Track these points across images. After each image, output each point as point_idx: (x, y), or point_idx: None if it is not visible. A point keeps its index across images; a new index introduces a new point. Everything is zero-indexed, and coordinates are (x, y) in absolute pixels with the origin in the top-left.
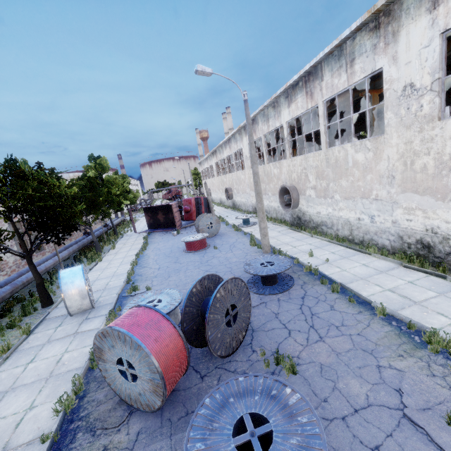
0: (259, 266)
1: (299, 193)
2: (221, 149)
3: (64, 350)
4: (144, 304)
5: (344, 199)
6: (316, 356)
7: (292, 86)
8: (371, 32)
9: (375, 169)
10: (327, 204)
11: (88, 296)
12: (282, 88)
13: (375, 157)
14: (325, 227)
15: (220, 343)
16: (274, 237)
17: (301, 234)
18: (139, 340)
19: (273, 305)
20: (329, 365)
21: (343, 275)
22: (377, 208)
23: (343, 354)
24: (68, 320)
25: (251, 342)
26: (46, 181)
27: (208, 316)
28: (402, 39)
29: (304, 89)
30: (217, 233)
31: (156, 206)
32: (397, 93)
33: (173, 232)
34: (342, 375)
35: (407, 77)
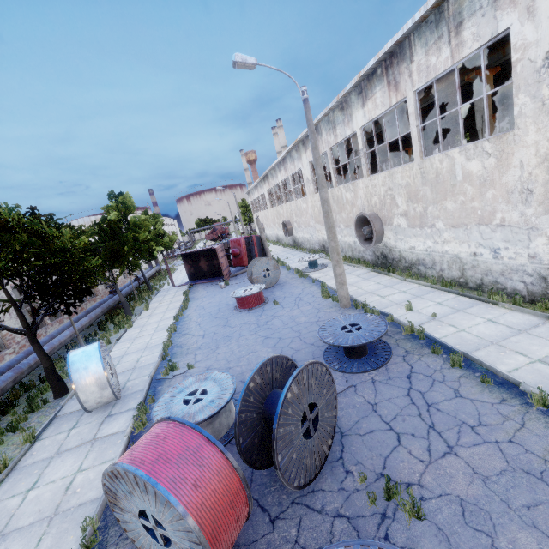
0: (340, 331)
1: (384, 223)
2: (274, 172)
3: (77, 468)
4: (175, 418)
5: (450, 227)
6: (450, 484)
7: (366, 76)
8: None
9: (500, 182)
10: (425, 236)
11: (109, 385)
12: (353, 80)
13: (500, 164)
14: (423, 267)
15: (296, 467)
16: (353, 283)
17: (390, 277)
18: (166, 490)
19: (367, 390)
20: (474, 501)
21: (463, 339)
22: (503, 238)
23: (493, 479)
24: (86, 417)
25: (342, 455)
26: (42, 232)
27: (277, 431)
28: None
29: (385, 78)
30: (276, 282)
31: (197, 251)
32: (536, 64)
33: (219, 283)
34: (502, 523)
35: None
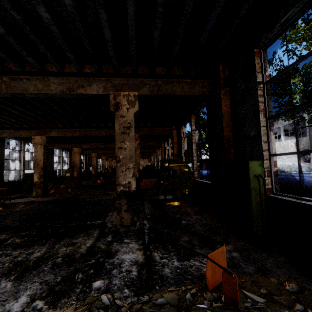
0: None
1: None
2: None
3: None
4: None
5: None
6: None
7: None
8: None
9: None
10: None
11: None
12: None
13: None
14: None
15: None
16: None
17: None
18: None
19: None
20: None
21: None
22: None
23: None
24: None
25: None
26: None
27: None
28: None
29: None
30: None
31: (201, 160)
32: None
33: None
34: None
35: None
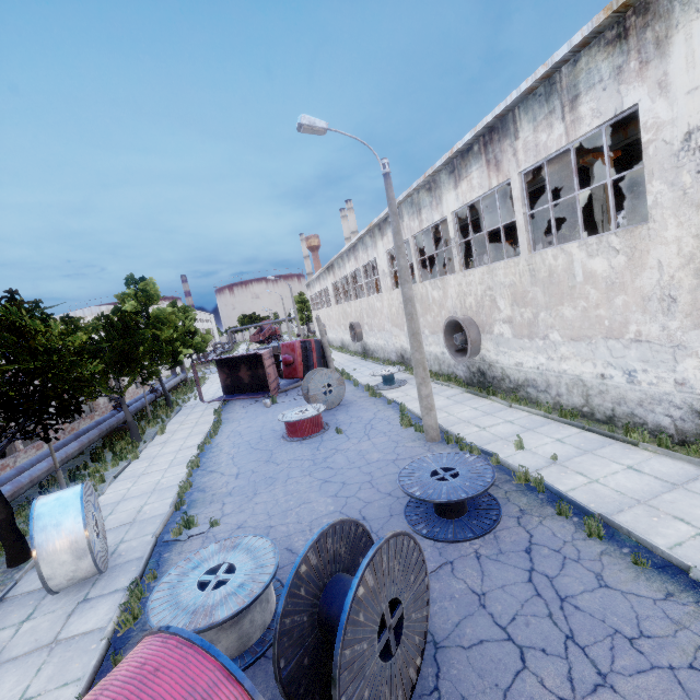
0: (430, 477)
1: (481, 330)
2: (342, 261)
3: (19, 694)
4: (179, 629)
5: (569, 339)
6: None
7: (460, 153)
8: (609, 47)
9: (633, 285)
10: (535, 349)
11: (89, 552)
12: (444, 157)
13: (632, 264)
14: (534, 389)
15: None
16: (441, 408)
17: (490, 402)
18: None
19: (469, 570)
20: None
21: (597, 494)
22: (640, 357)
23: None
24: (49, 602)
25: (438, 683)
26: (22, 324)
27: (340, 654)
28: (677, 49)
29: (483, 155)
30: (340, 402)
31: (237, 357)
32: (673, 146)
33: (264, 400)
34: None
35: (693, 116)
